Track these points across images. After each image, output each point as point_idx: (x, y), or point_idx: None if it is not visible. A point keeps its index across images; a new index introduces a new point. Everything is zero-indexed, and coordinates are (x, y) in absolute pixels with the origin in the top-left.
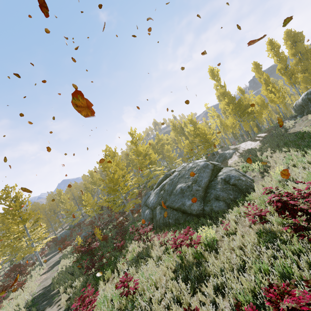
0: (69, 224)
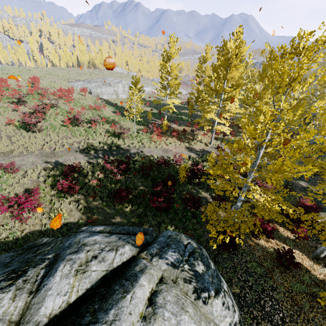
0: None
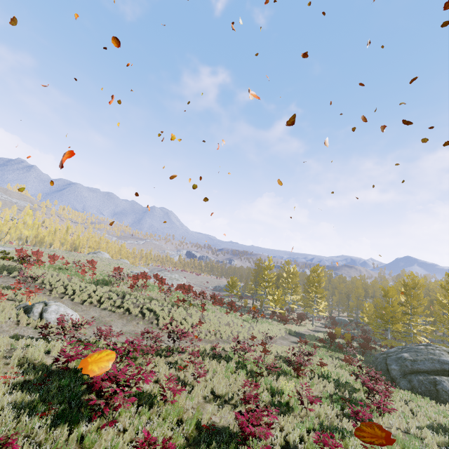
0: (351, 316)
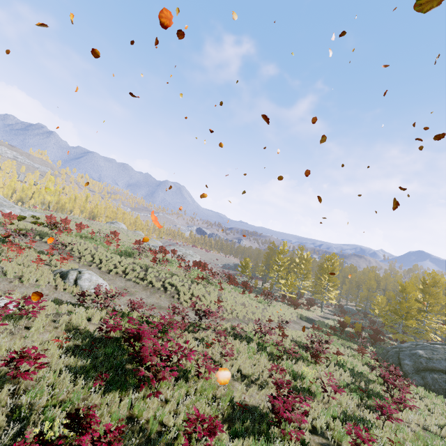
0: (360, 306)
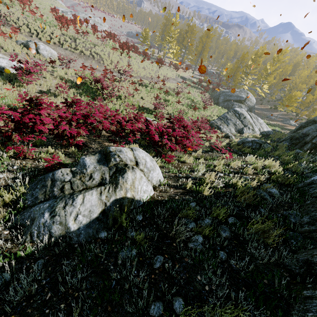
0: (218, 70)
